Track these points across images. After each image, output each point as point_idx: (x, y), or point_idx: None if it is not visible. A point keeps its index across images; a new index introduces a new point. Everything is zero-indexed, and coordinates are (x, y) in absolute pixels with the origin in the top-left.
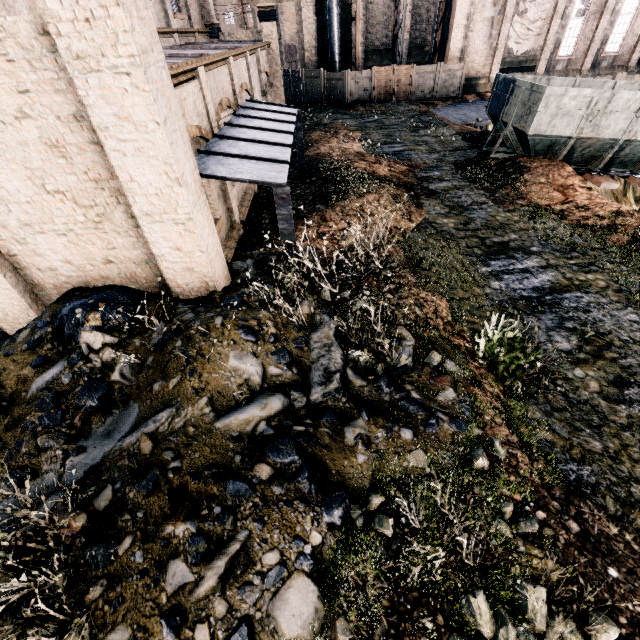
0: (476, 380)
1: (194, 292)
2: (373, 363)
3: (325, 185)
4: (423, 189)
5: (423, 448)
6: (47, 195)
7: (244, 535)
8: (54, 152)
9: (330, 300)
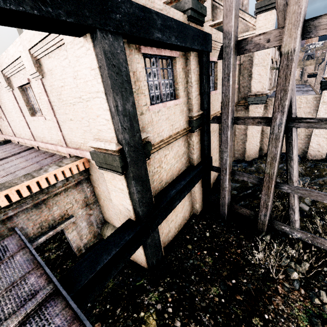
0: None
1: (314, 158)
2: None
3: None
4: None
5: None
6: None
7: None
8: None
9: None
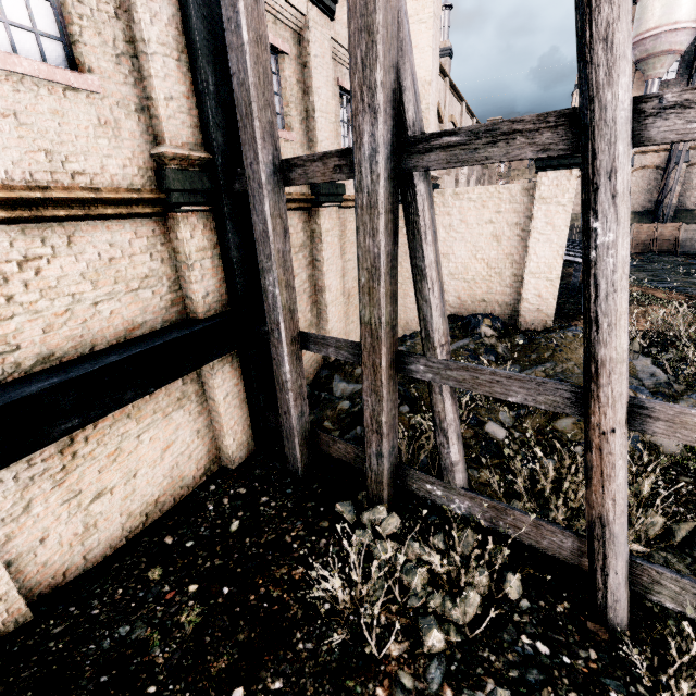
0: None
1: (533, 326)
2: (688, 386)
3: None
4: None
5: None
6: (474, 260)
7: None
8: (493, 239)
9: (638, 351)
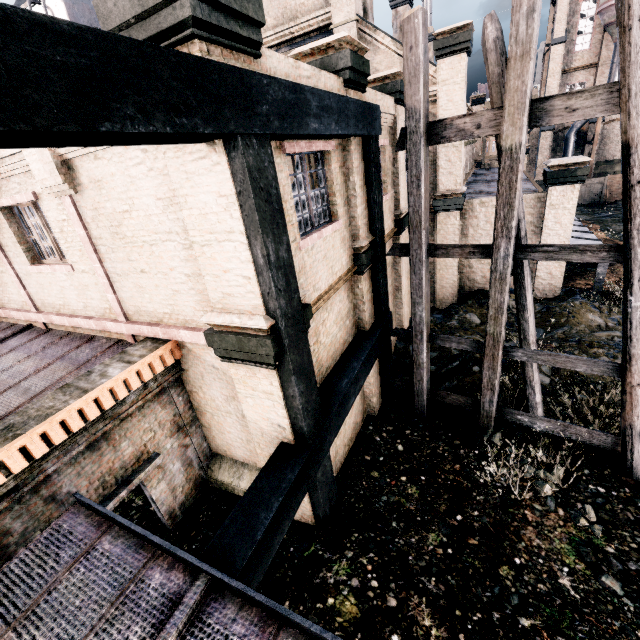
0: None
1: (545, 295)
2: None
3: None
4: None
5: None
6: None
7: None
8: None
9: None
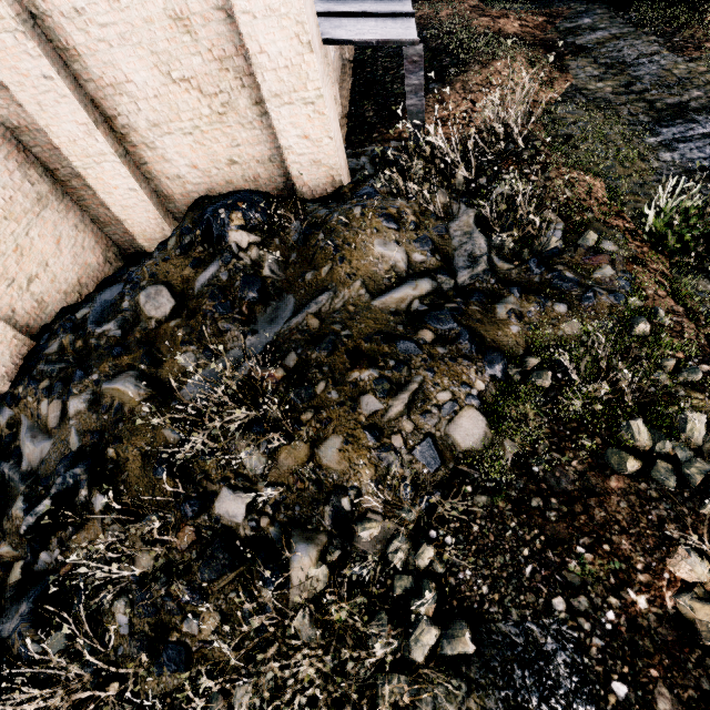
0: (637, 259)
1: (319, 190)
2: (518, 250)
3: (437, 58)
4: (568, 46)
5: (578, 319)
6: (173, 85)
7: (419, 379)
8: (178, 27)
9: (464, 189)
